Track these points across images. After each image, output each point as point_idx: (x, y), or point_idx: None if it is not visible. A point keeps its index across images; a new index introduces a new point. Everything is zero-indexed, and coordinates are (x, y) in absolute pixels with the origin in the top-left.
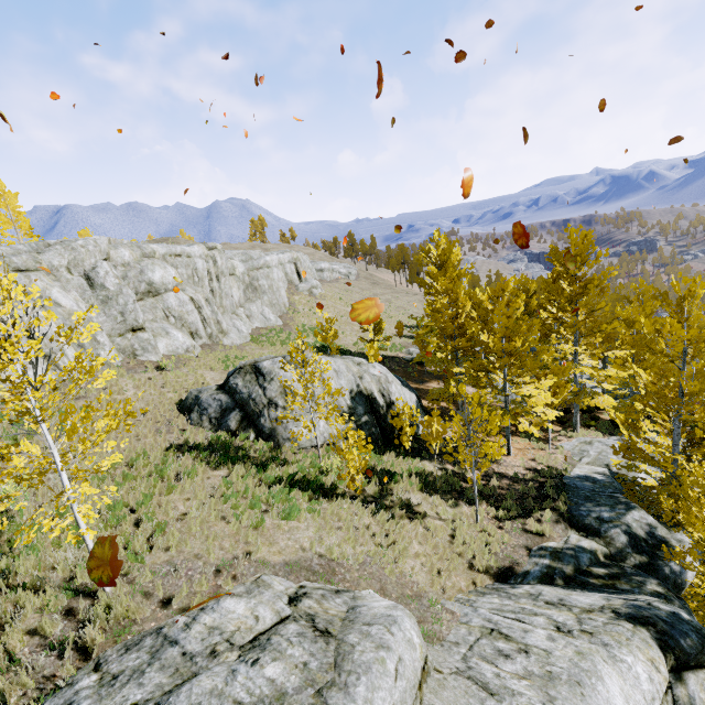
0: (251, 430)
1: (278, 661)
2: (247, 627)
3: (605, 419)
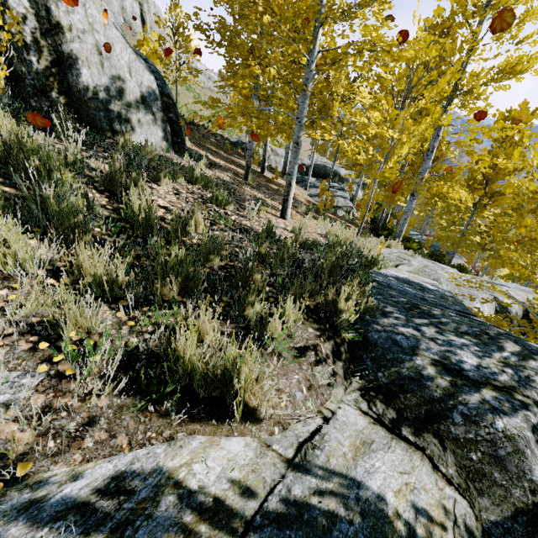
0: None
1: None
2: None
3: None
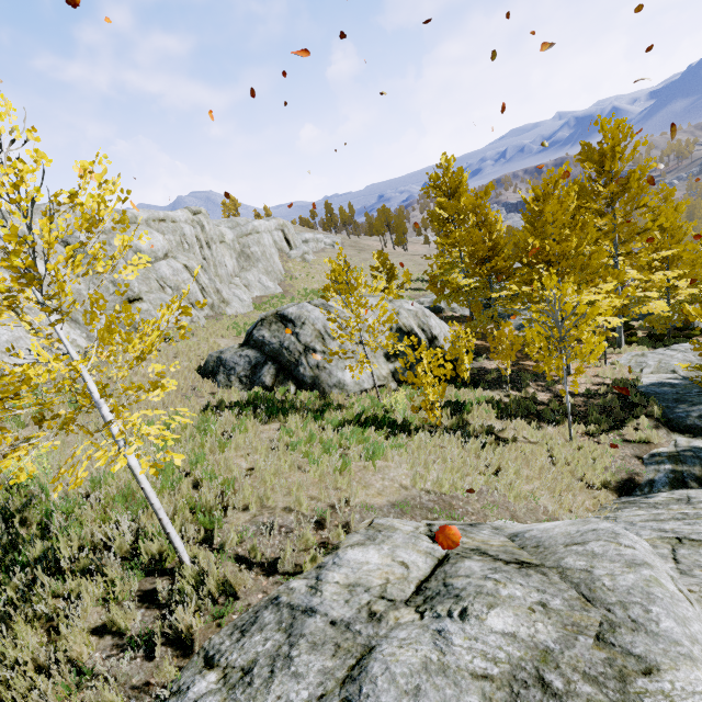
0: (290, 382)
1: (497, 607)
2: (397, 577)
3: (639, 336)
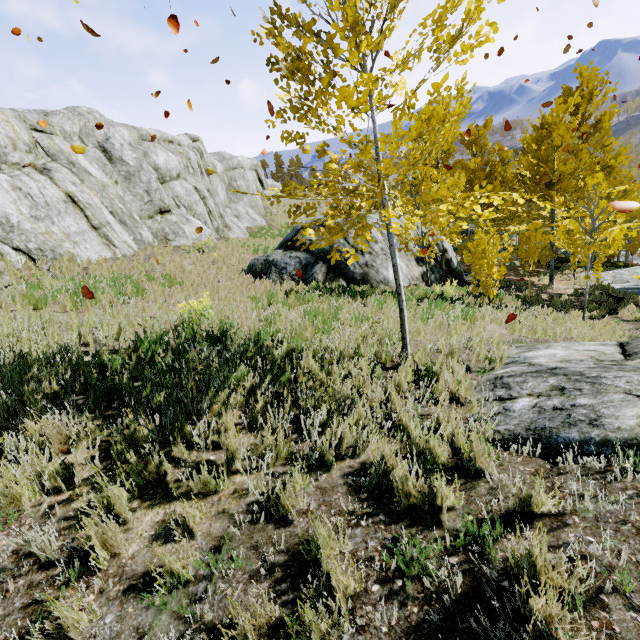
0: (342, 278)
1: None
2: (596, 354)
3: None
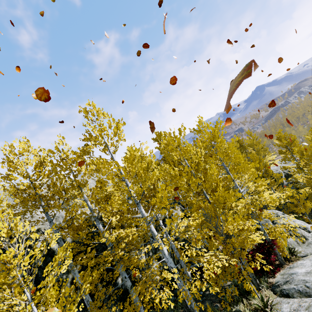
0: None
1: None
2: None
3: None
